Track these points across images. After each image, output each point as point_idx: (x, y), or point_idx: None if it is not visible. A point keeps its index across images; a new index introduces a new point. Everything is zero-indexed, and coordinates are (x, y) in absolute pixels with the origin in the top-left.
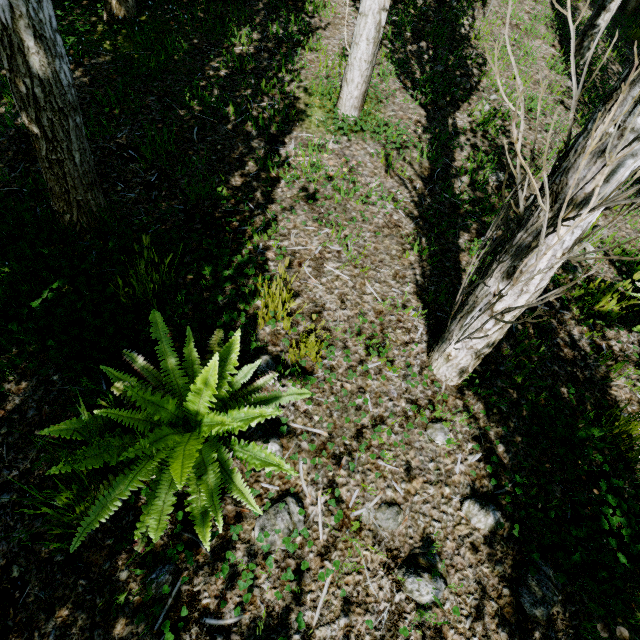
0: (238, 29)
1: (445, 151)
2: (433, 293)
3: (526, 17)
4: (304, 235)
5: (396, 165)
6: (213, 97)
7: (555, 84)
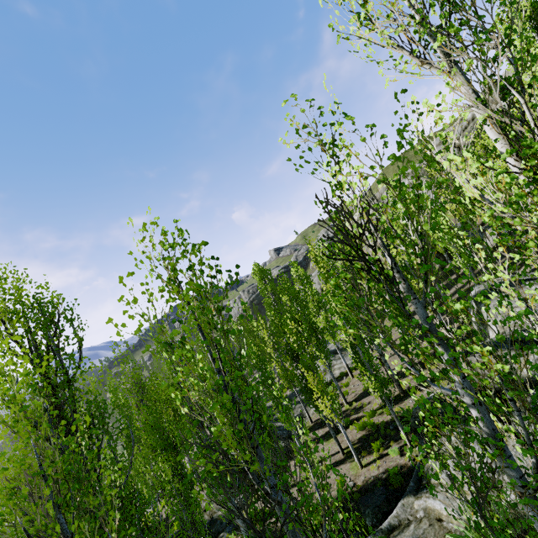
0: None
1: None
2: None
3: None
4: None
5: None
6: None
7: None
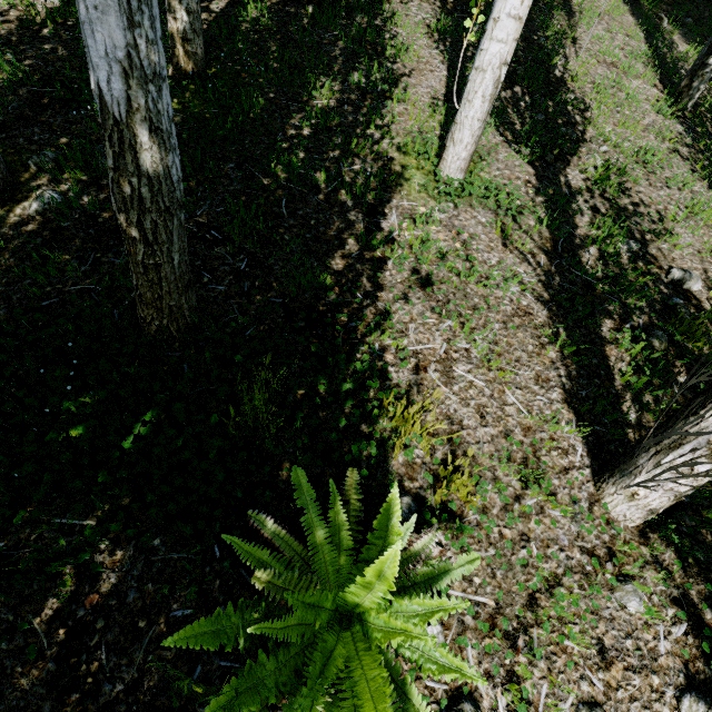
0: (319, 81)
1: (564, 216)
2: (585, 400)
3: (621, 54)
4: (424, 330)
5: (513, 236)
6: (300, 162)
7: (665, 130)
